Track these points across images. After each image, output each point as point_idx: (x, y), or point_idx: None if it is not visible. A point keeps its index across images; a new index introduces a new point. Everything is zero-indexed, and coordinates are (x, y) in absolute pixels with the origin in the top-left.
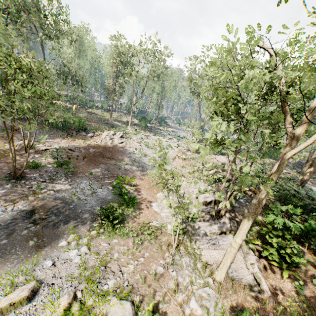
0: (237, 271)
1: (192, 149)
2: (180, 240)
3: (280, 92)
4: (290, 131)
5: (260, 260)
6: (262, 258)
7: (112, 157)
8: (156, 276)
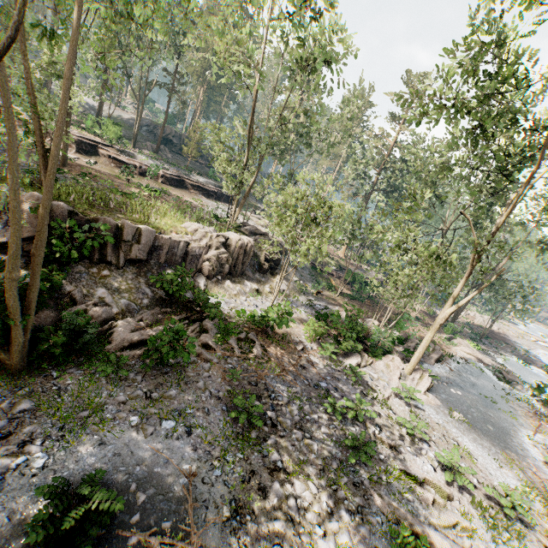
0: None
1: None
2: None
3: None
4: None
5: None
6: None
7: (505, 342)
8: None
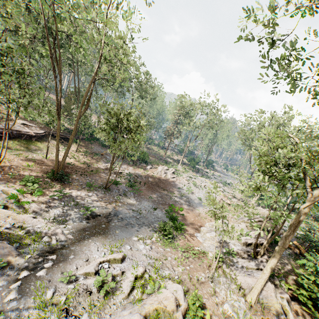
0: (267, 298)
1: (238, 197)
2: (219, 265)
3: (300, 166)
4: (309, 191)
5: (292, 302)
6: (295, 302)
7: (165, 188)
8: (198, 281)
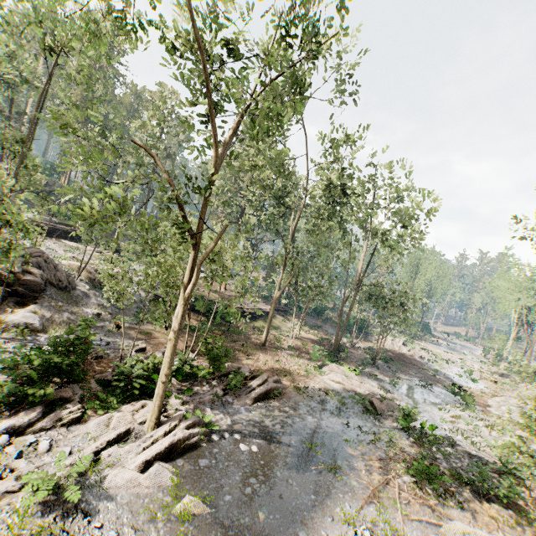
0: None
1: (498, 373)
2: None
3: None
4: None
5: None
6: None
7: (413, 364)
8: None
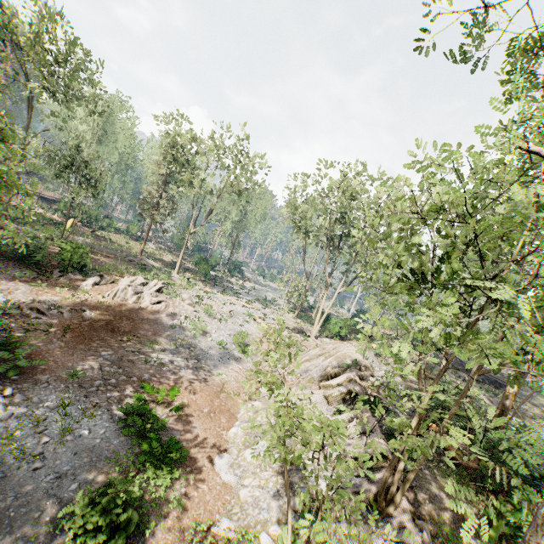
0: None
1: (290, 325)
2: None
3: None
4: None
5: None
6: None
7: (134, 333)
8: None
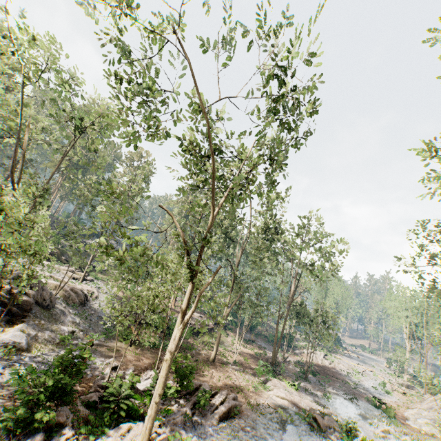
0: None
1: (404, 385)
2: None
3: None
4: None
5: None
6: None
7: (336, 377)
8: None
